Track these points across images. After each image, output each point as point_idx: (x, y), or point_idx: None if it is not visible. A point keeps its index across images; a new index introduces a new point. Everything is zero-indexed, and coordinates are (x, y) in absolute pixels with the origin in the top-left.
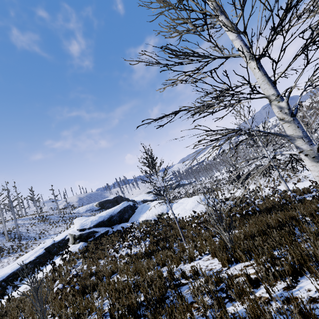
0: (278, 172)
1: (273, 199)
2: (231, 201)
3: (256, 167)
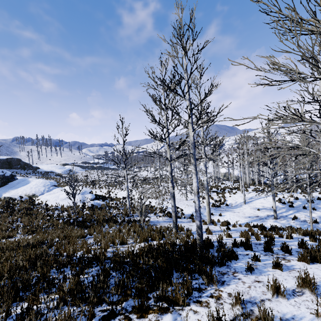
0: (127, 192)
1: (124, 211)
2: (103, 201)
3: (157, 177)
